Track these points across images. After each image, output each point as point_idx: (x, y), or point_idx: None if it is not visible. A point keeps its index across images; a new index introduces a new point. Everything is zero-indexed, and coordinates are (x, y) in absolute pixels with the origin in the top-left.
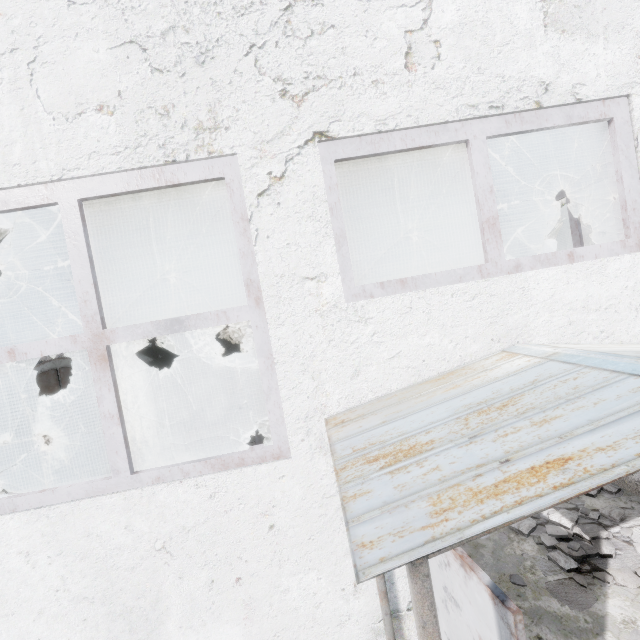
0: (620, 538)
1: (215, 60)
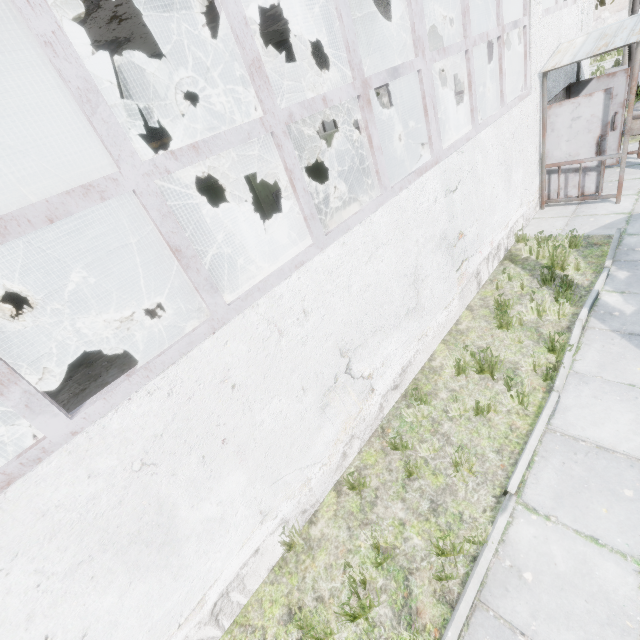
0: None
1: None
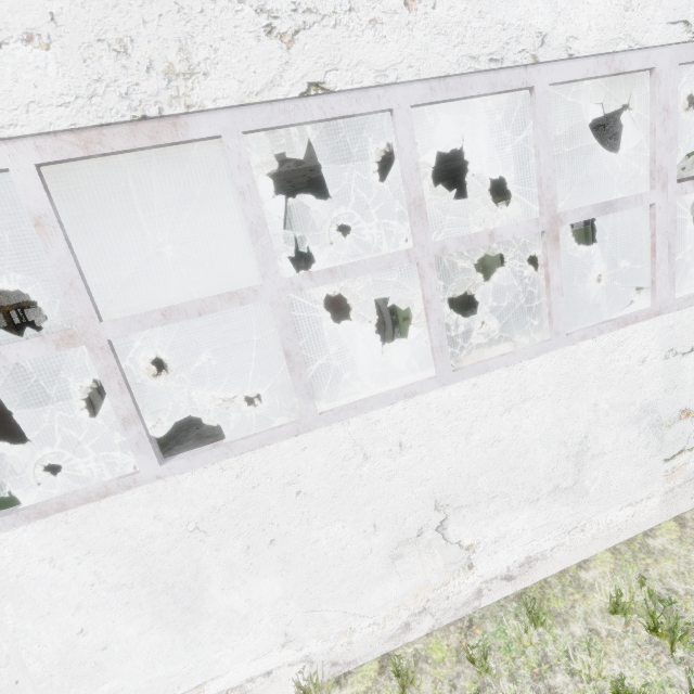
0: None
1: None
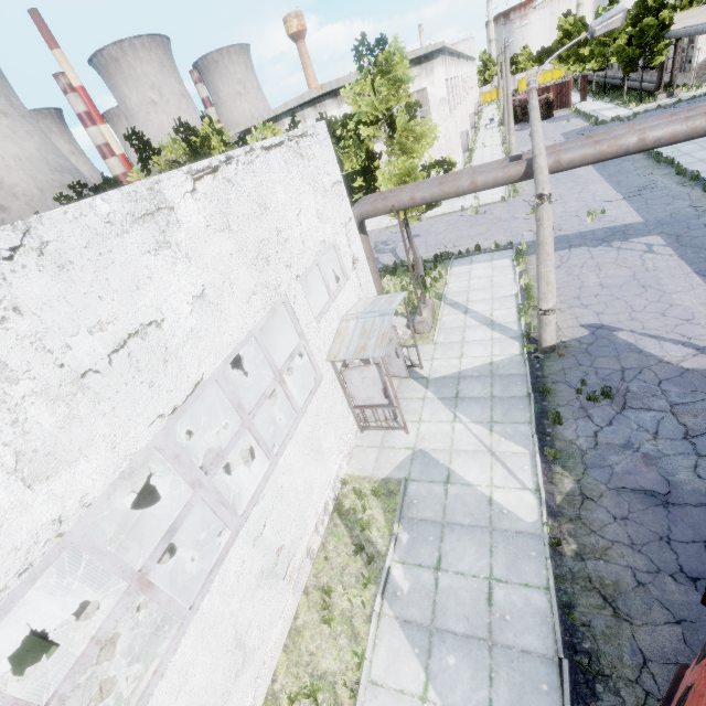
0: (350, 362)
1: (271, 262)
